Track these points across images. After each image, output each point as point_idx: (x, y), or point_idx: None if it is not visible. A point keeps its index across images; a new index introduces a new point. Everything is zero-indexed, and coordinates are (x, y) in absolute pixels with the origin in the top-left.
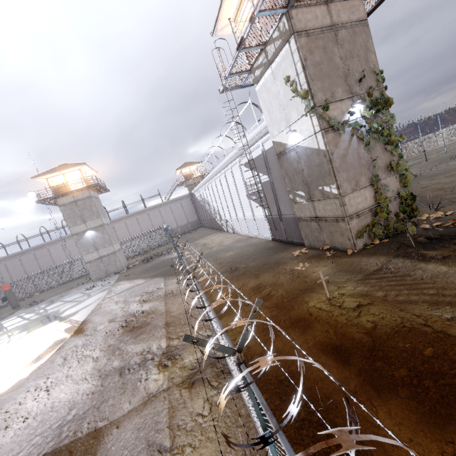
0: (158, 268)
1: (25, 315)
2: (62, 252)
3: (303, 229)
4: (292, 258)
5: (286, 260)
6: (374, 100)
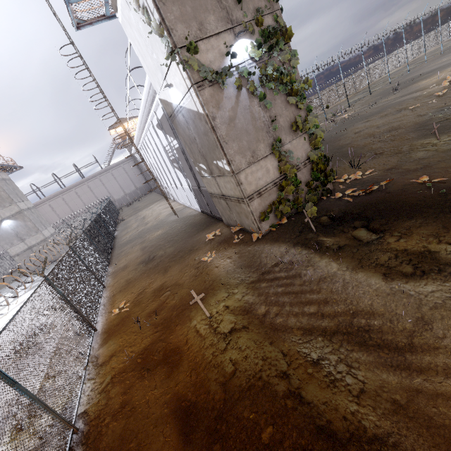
0: None
1: None
2: None
3: (217, 205)
4: (206, 242)
5: (200, 245)
6: (265, 30)
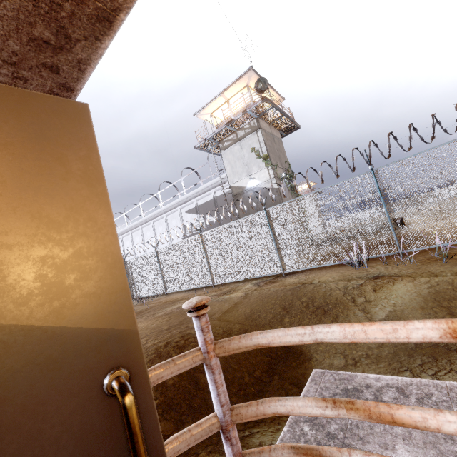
0: None
1: None
2: None
3: None
4: None
5: None
6: (290, 174)
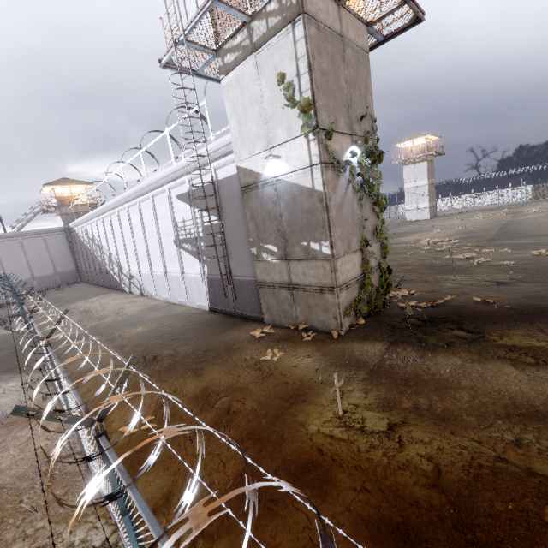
0: None
1: None
2: None
3: (265, 298)
4: (251, 340)
5: (243, 344)
6: (370, 148)
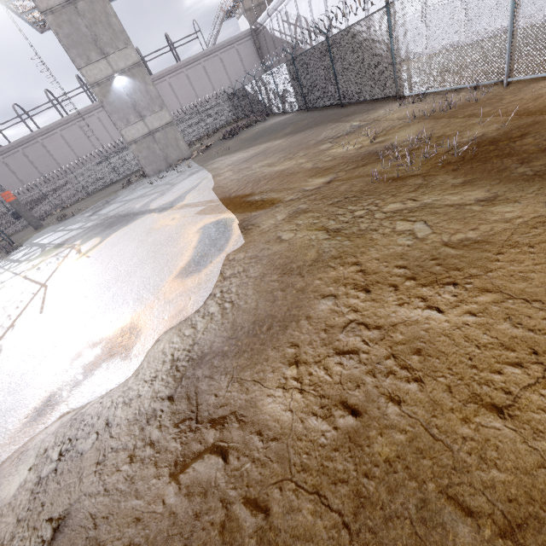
0: (282, 128)
1: (68, 228)
2: (66, 149)
3: None
4: None
5: None
6: None
